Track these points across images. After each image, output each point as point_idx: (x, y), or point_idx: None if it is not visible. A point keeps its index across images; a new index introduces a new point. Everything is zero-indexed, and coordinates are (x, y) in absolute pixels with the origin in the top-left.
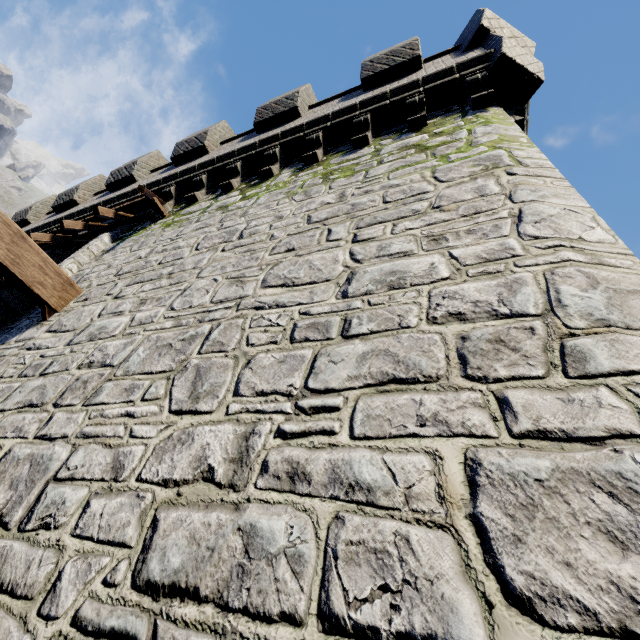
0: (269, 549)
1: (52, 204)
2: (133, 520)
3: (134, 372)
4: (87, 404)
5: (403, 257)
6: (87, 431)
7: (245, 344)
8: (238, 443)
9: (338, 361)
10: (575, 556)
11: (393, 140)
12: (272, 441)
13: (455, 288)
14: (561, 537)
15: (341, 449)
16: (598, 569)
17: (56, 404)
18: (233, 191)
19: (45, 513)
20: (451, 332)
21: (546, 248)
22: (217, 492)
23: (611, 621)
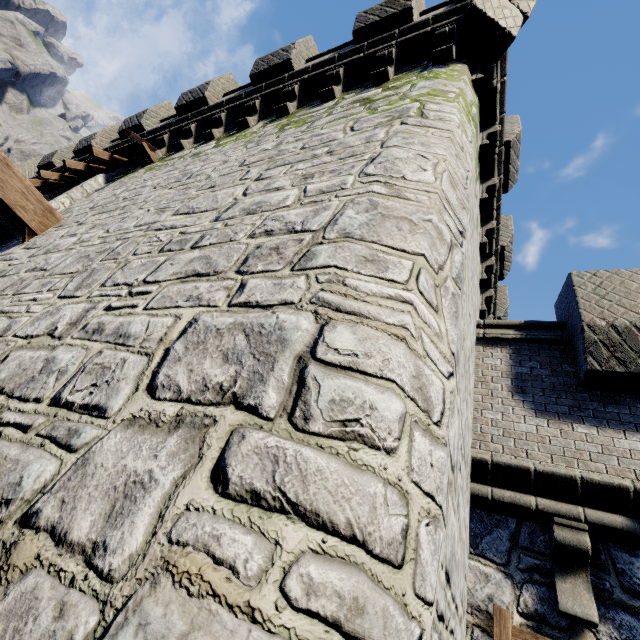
0: (53, 368)
1: (73, 149)
2: None
3: (55, 273)
4: (15, 294)
5: (275, 191)
6: (5, 310)
7: (132, 254)
8: (81, 314)
9: (175, 263)
10: (199, 366)
11: (355, 94)
12: (100, 312)
13: (285, 213)
14: (201, 357)
15: (133, 316)
16: (204, 372)
17: None
18: (213, 140)
19: None
20: (255, 243)
21: (366, 183)
22: (50, 341)
23: (186, 395)
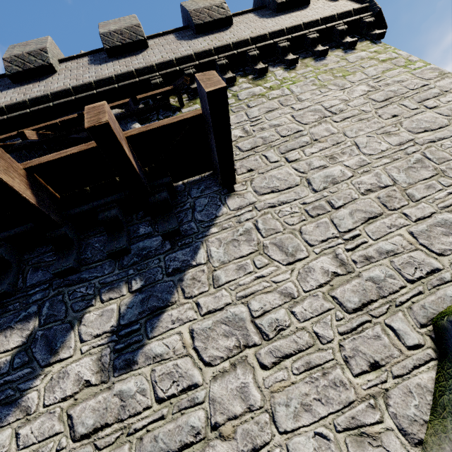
0: None
1: None
2: None
3: (415, 182)
4: (416, 200)
5: None
6: (442, 206)
7: None
8: None
9: None
10: None
11: (344, 53)
12: None
13: None
14: None
15: None
16: None
17: (392, 209)
18: (239, 83)
19: None
20: None
21: None
22: None
23: None
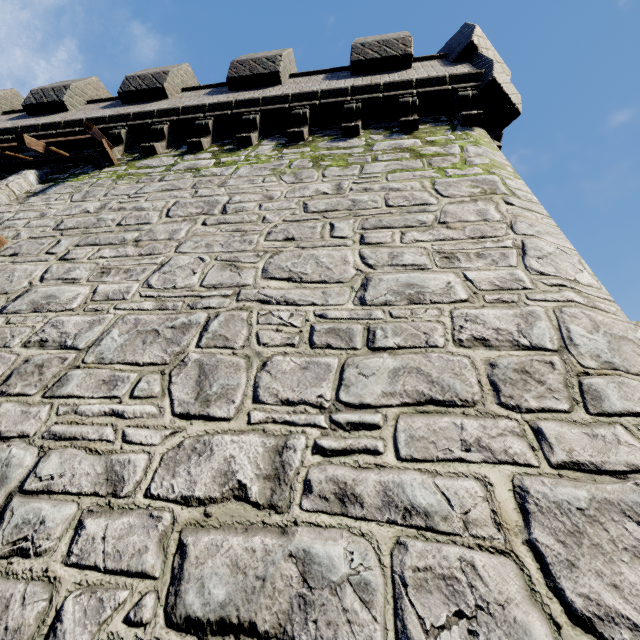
0: (330, 577)
1: None
2: (151, 545)
3: (112, 360)
4: (49, 395)
5: (418, 270)
6: (58, 431)
7: (256, 342)
8: (270, 458)
9: (369, 374)
10: (620, 579)
11: (385, 137)
12: (311, 458)
13: (475, 312)
14: (606, 562)
15: (390, 470)
16: (639, 590)
17: None
18: (203, 152)
19: (16, 536)
20: (479, 357)
21: (552, 285)
22: (256, 513)
23: None
